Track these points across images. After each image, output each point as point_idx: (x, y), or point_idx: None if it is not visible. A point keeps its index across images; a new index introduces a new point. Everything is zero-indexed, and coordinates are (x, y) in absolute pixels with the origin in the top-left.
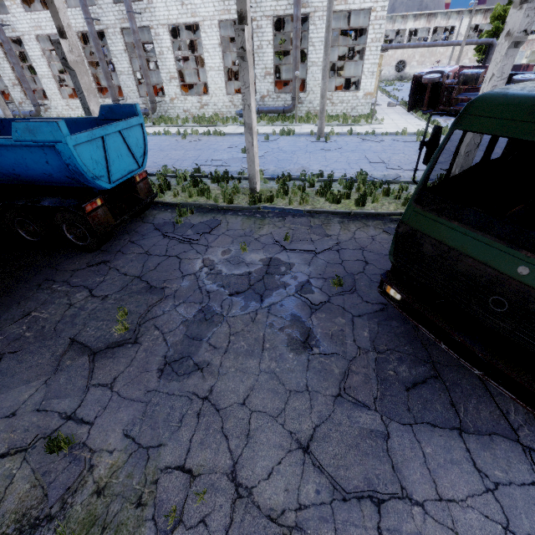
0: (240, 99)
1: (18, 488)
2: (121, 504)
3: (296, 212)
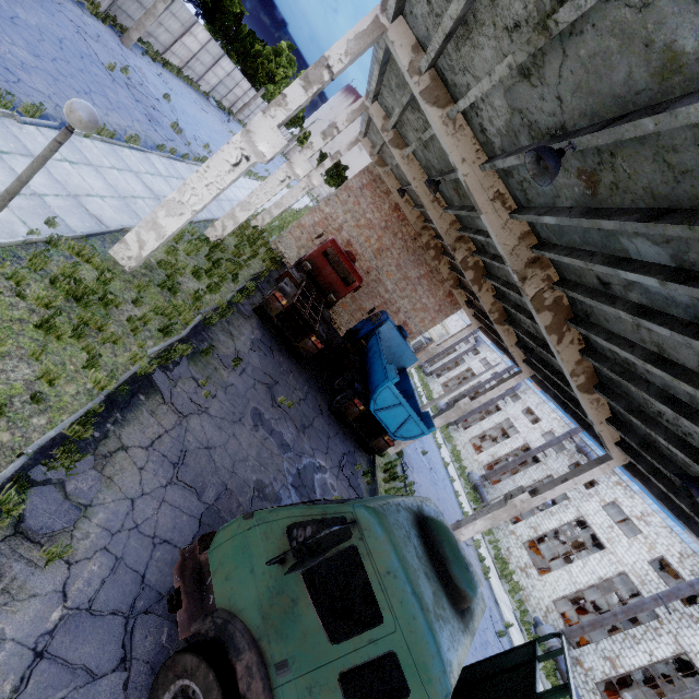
0: (558, 622)
1: (224, 349)
2: (210, 373)
3: None
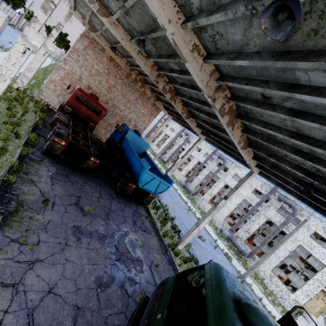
0: (227, 226)
1: (31, 197)
2: (27, 225)
3: (176, 270)
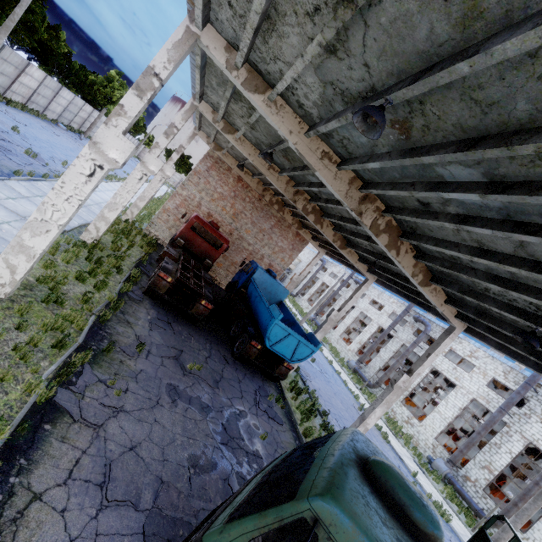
0: (443, 453)
1: (125, 339)
2: (117, 368)
3: None
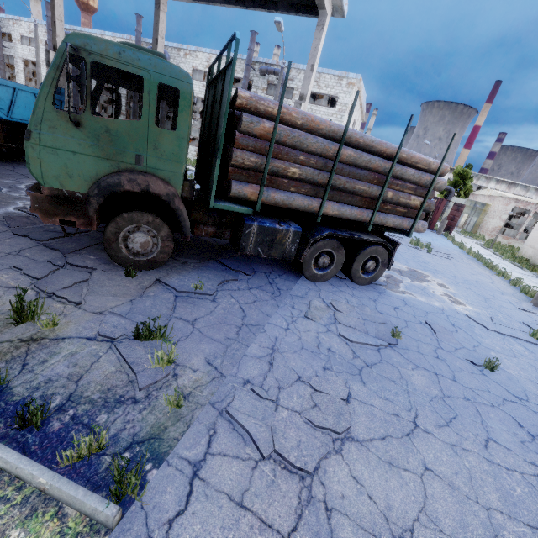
0: None
1: None
2: None
3: None
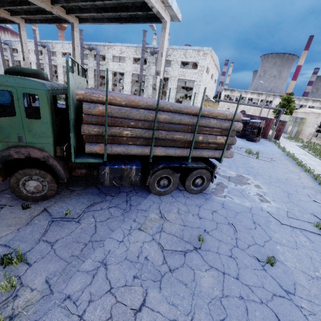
0: None
1: None
2: None
3: None
